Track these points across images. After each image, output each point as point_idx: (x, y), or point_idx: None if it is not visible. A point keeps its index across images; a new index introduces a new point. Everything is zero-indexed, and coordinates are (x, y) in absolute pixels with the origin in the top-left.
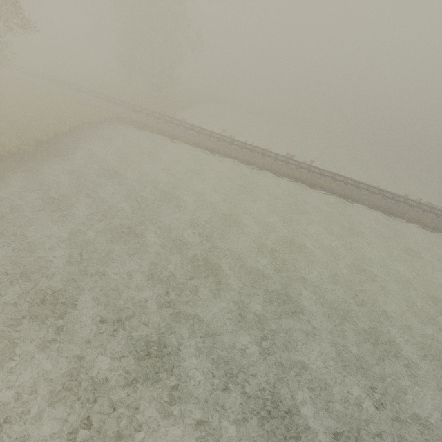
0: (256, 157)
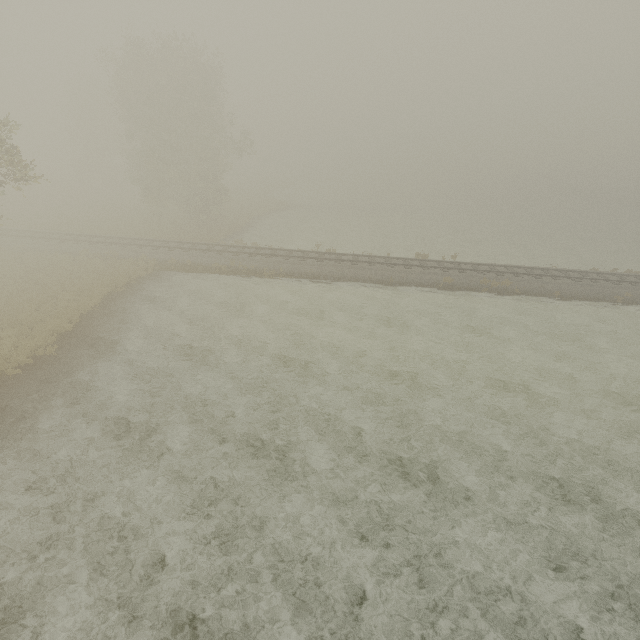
0: (381, 271)
